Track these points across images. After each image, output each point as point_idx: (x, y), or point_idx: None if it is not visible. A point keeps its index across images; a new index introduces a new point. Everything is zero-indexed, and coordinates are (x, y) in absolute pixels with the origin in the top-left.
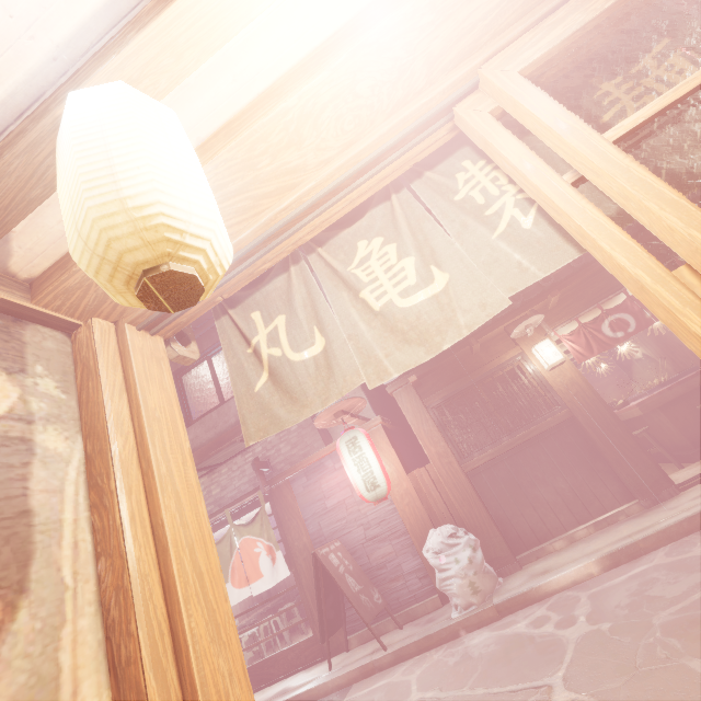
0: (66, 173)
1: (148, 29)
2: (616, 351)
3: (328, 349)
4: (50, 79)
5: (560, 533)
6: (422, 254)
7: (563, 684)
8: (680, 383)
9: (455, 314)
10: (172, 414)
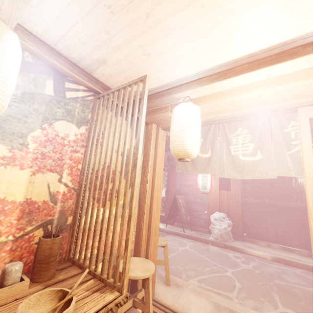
0: (174, 130)
1: (203, 86)
2: None
3: (210, 158)
4: (174, 82)
5: (266, 241)
6: (258, 144)
7: (231, 272)
8: None
9: (256, 170)
10: (162, 156)
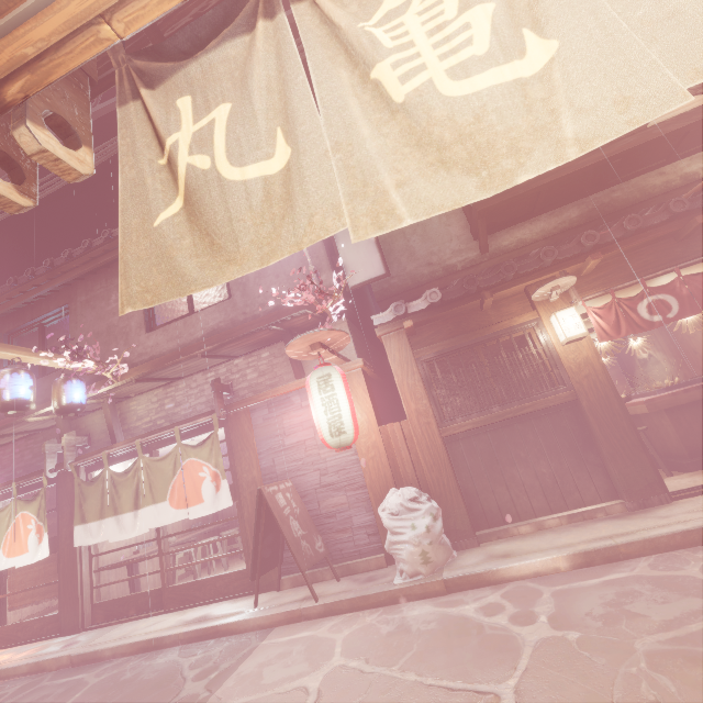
0: None
1: None
2: (627, 344)
3: (292, 166)
4: None
5: (528, 518)
6: (510, 4)
7: (515, 697)
8: (699, 388)
9: (555, 119)
10: None
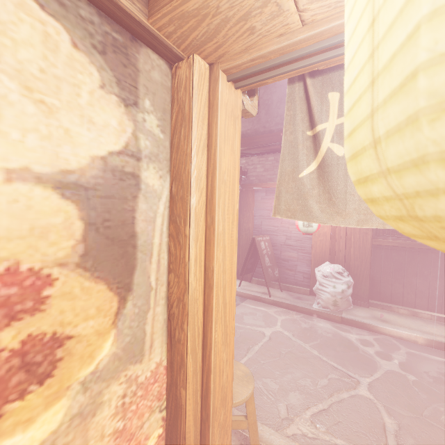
0: None
1: None
2: None
3: None
4: None
5: (409, 306)
6: None
7: (367, 386)
8: None
9: None
10: (233, 177)
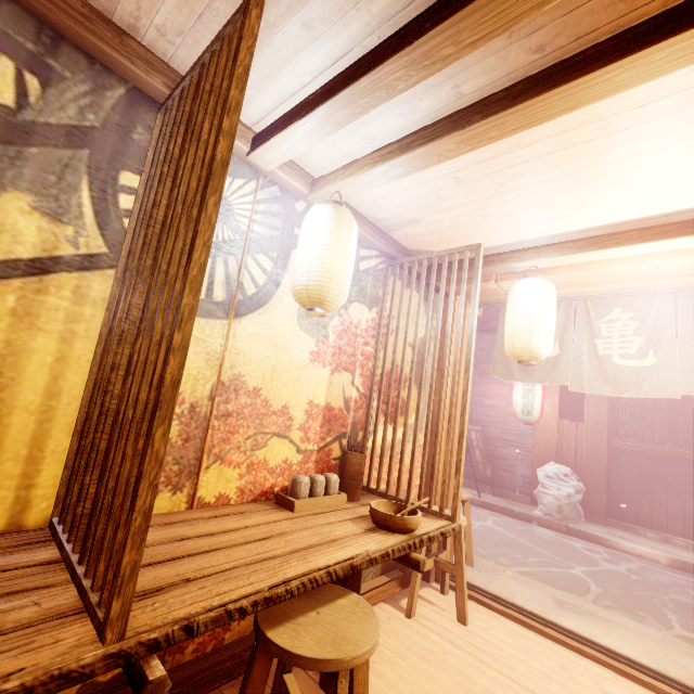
0: (514, 319)
1: (564, 256)
2: None
3: (558, 357)
4: (512, 244)
5: (659, 531)
6: (650, 339)
7: (581, 571)
8: None
9: (643, 383)
10: None
